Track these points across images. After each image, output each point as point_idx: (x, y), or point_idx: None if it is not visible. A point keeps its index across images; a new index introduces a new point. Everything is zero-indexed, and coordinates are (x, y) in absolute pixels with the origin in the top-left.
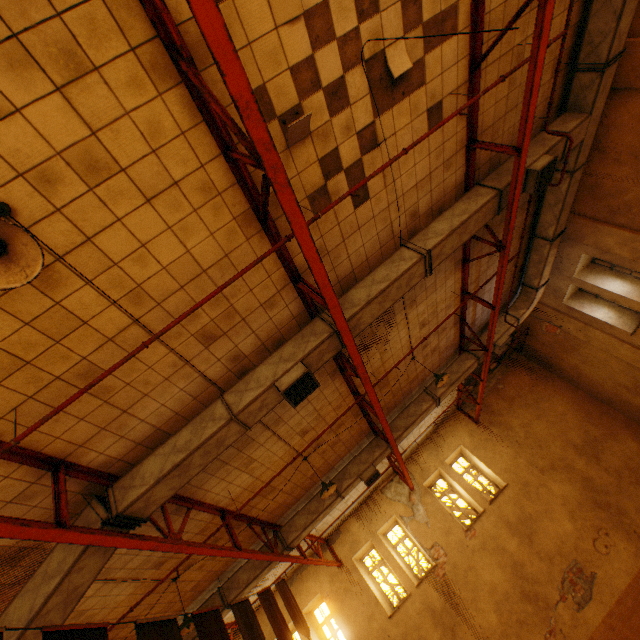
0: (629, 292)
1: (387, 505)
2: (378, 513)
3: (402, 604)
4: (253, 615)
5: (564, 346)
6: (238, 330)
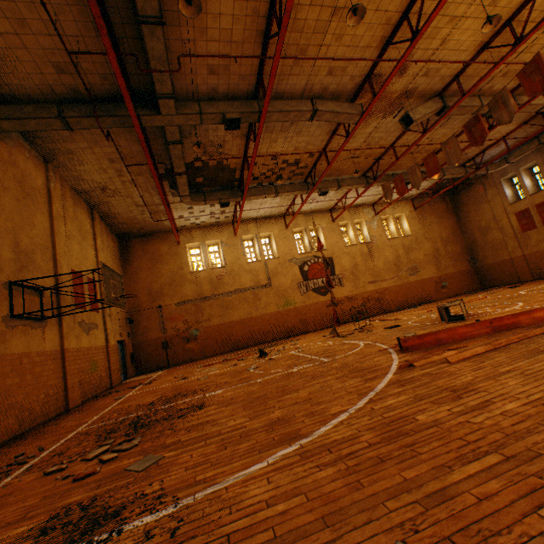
0: (529, 187)
1: (362, 214)
2: (357, 214)
3: (352, 245)
4: (410, 174)
5: (476, 201)
6: (505, 79)
